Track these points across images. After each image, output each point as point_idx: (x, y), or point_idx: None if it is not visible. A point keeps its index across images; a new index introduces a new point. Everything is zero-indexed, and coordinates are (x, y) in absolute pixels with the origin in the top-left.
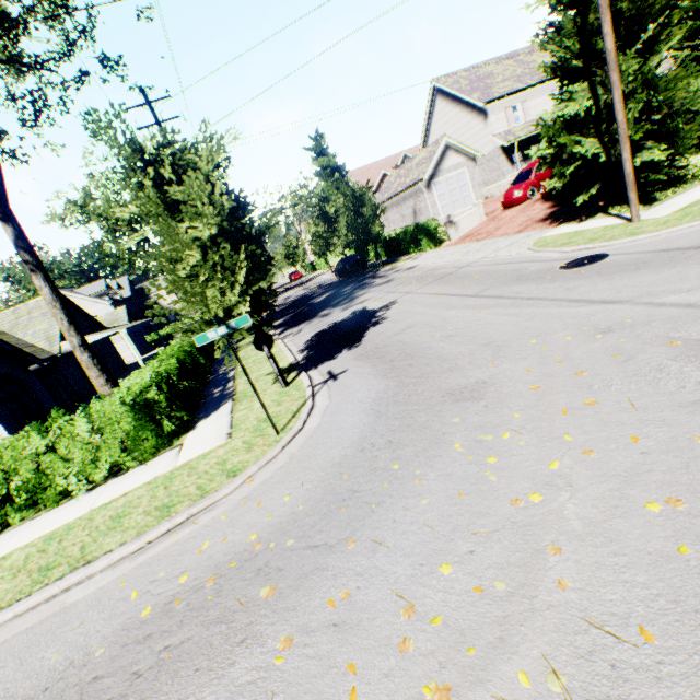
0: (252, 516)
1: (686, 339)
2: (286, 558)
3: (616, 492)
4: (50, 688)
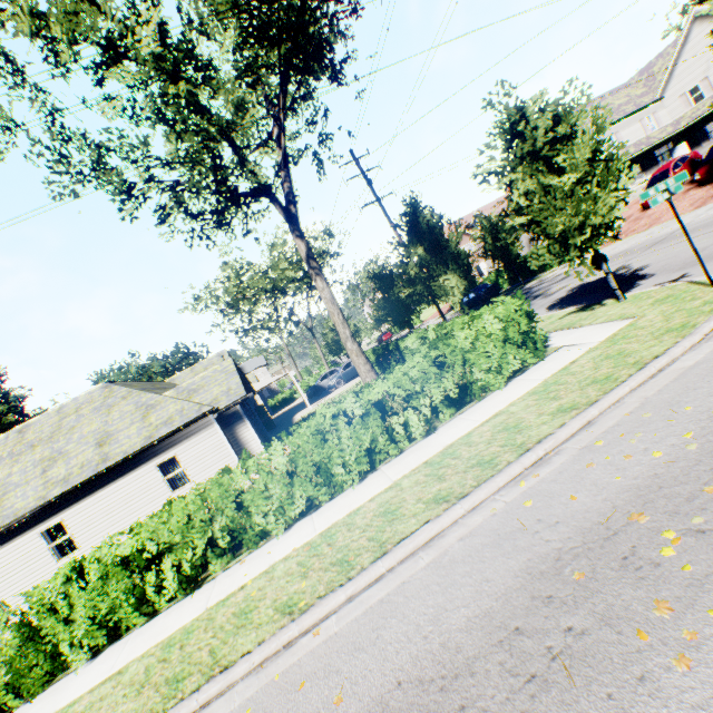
0: None
1: None
2: None
3: None
4: None
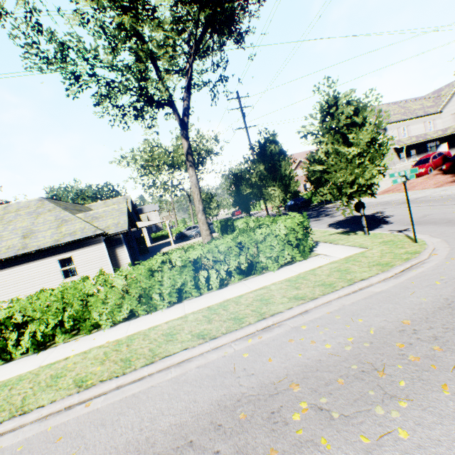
0: None
1: None
2: None
3: None
4: (451, 303)
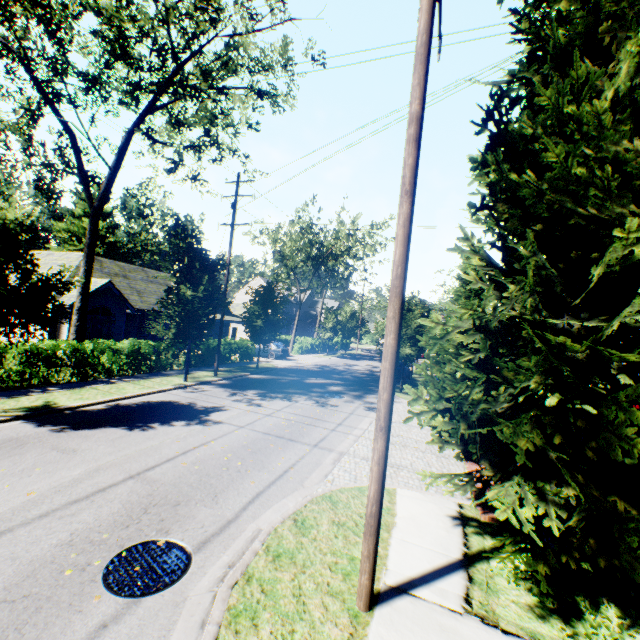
0: None
1: None
2: None
3: None
4: None
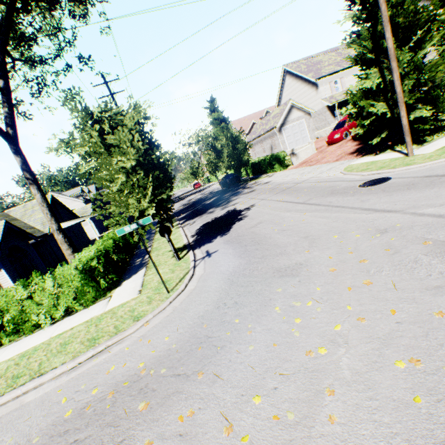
0: (143, 350)
1: (435, 240)
2: (158, 382)
3: (376, 351)
4: None
